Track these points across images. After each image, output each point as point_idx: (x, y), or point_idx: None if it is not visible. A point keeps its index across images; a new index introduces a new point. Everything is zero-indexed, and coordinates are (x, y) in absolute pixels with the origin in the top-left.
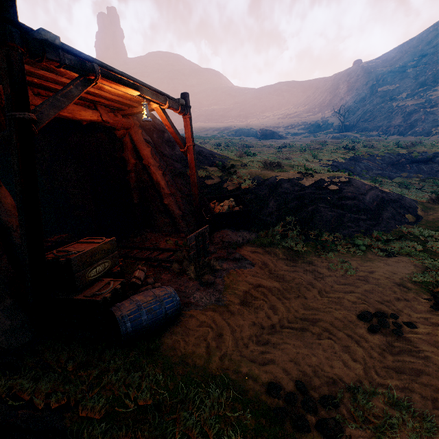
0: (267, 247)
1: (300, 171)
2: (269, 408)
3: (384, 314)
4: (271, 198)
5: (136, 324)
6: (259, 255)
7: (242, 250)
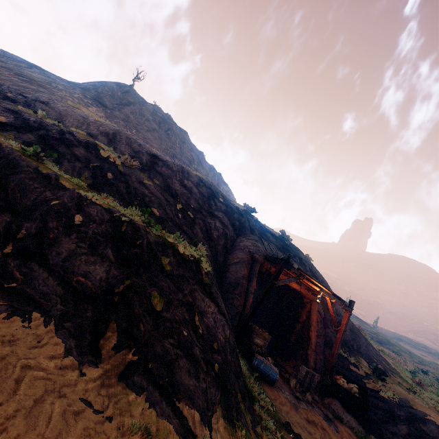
0: None
1: None
2: (281, 421)
3: None
4: (404, 422)
5: (259, 364)
6: (350, 437)
7: (340, 423)
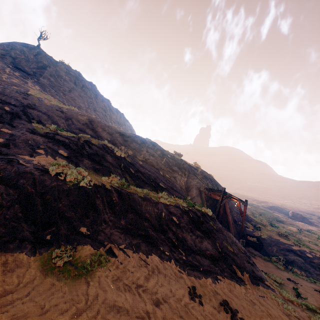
0: (266, 260)
1: (294, 242)
2: None
3: (295, 281)
4: (274, 246)
5: None
6: (262, 260)
7: (255, 256)
